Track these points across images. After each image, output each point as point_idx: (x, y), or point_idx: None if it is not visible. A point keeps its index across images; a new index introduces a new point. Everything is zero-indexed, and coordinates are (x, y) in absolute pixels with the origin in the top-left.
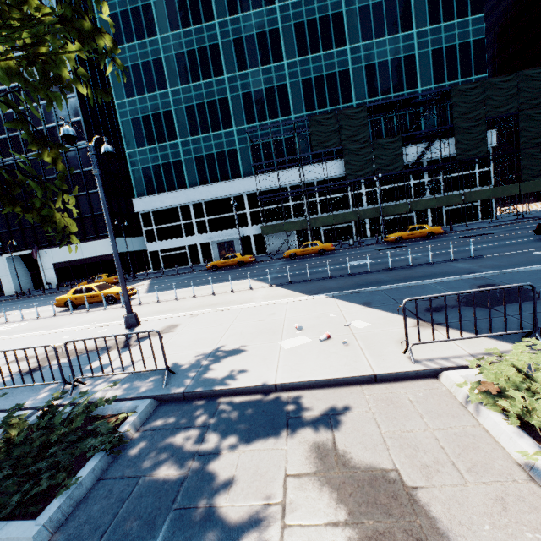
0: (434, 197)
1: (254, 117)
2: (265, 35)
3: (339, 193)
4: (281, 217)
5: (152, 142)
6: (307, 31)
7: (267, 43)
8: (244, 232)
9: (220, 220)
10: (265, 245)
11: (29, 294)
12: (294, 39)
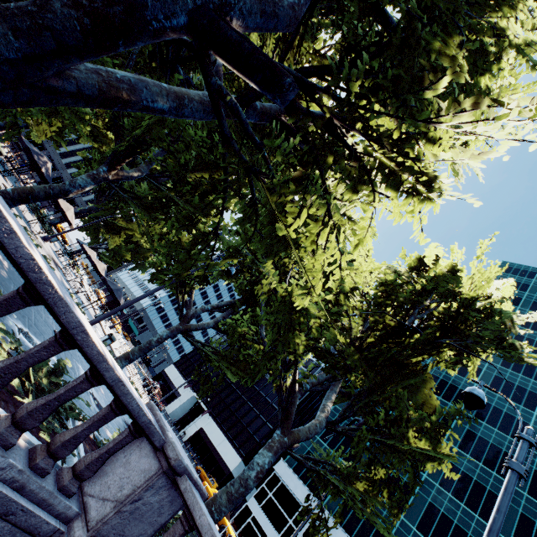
0: None
1: (428, 531)
2: (484, 489)
3: None
4: None
5: (332, 446)
6: (534, 532)
7: (482, 496)
8: None
9: None
10: None
11: (176, 428)
12: (515, 522)
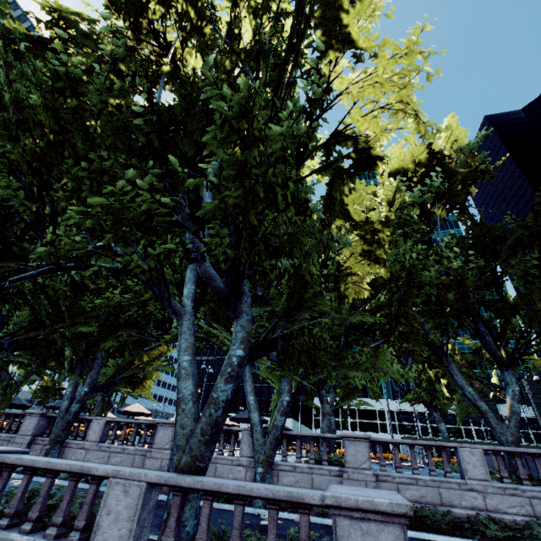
0: (529, 444)
1: None
2: None
3: (454, 425)
4: (412, 432)
5: None
6: None
7: None
8: (384, 437)
9: (367, 423)
10: (400, 451)
11: None
12: None
